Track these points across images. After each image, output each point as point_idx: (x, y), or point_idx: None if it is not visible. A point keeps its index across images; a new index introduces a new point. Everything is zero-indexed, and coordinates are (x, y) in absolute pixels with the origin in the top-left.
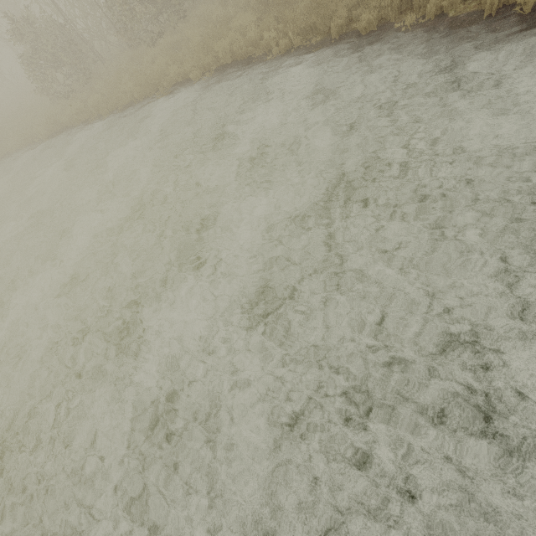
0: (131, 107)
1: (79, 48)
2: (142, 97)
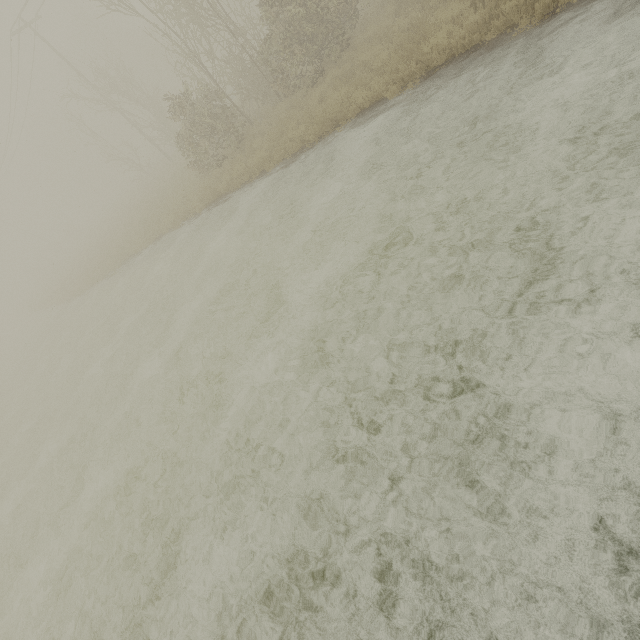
0: (304, 153)
1: (229, 113)
2: (317, 138)
